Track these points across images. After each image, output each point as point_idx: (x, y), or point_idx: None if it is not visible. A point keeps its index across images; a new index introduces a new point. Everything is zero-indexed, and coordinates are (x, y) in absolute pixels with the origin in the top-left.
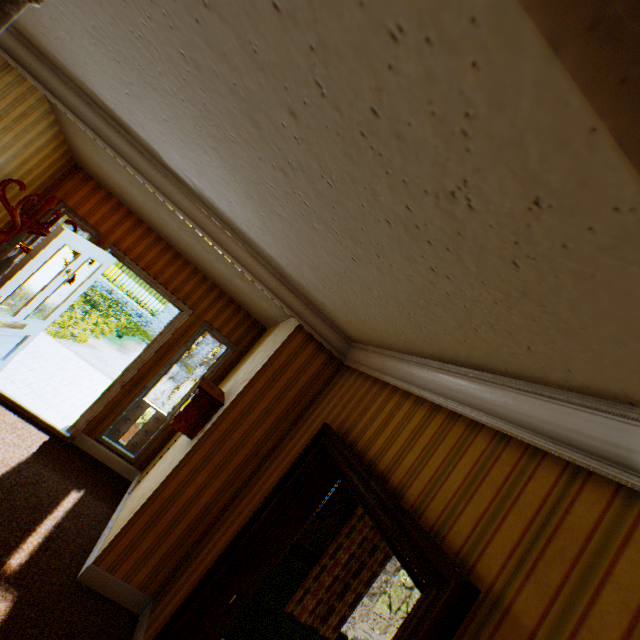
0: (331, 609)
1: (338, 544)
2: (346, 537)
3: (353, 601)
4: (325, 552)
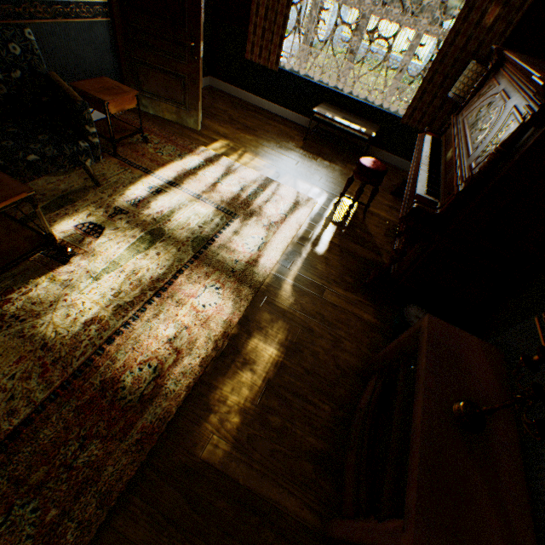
0: (270, 54)
1: (257, 6)
2: None
3: (280, 44)
4: (251, 14)
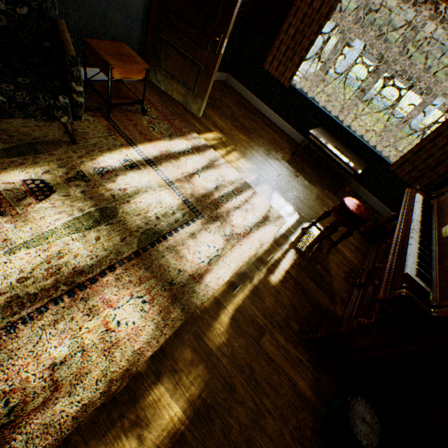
0: (286, 70)
1: (289, 25)
2: (293, 19)
3: (298, 64)
4: (281, 31)
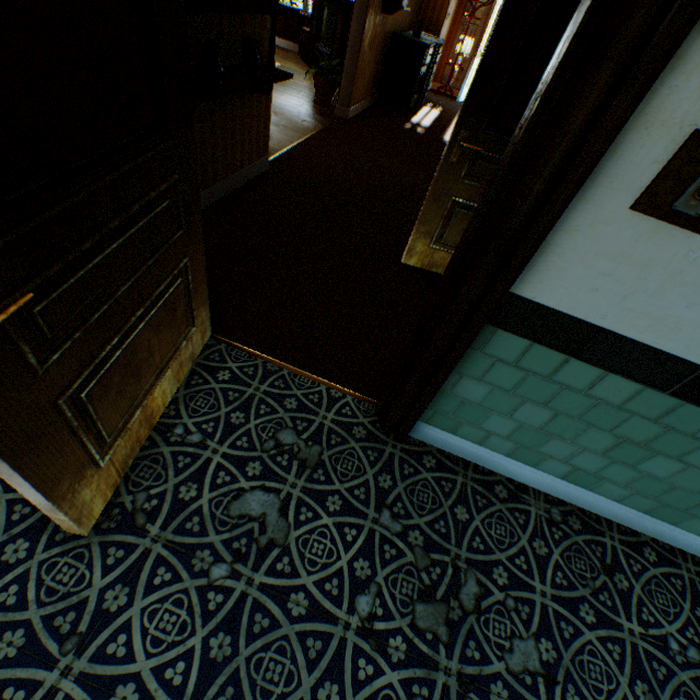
0: None
1: None
2: None
3: None
4: None
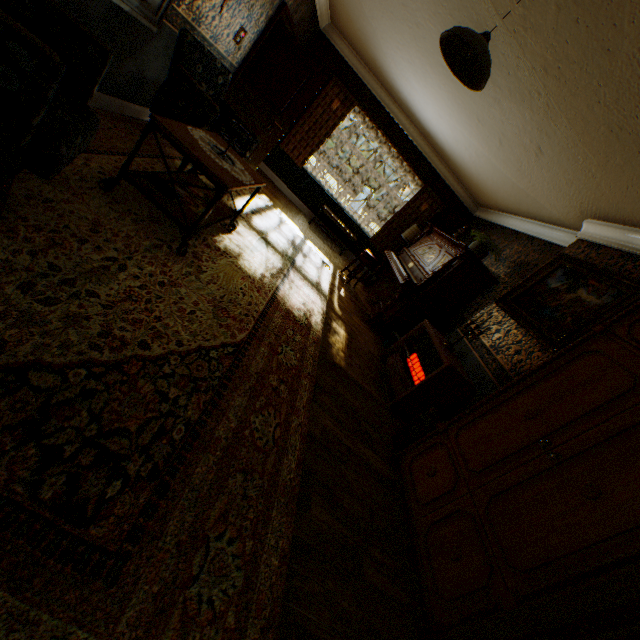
0: (300, 155)
1: (304, 123)
2: (308, 120)
3: (310, 154)
4: (298, 124)
